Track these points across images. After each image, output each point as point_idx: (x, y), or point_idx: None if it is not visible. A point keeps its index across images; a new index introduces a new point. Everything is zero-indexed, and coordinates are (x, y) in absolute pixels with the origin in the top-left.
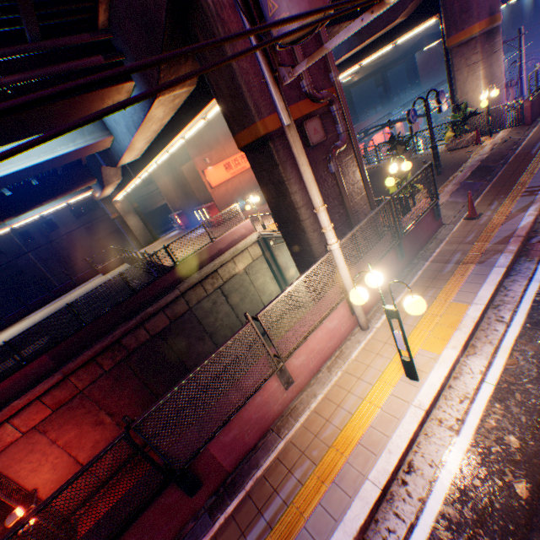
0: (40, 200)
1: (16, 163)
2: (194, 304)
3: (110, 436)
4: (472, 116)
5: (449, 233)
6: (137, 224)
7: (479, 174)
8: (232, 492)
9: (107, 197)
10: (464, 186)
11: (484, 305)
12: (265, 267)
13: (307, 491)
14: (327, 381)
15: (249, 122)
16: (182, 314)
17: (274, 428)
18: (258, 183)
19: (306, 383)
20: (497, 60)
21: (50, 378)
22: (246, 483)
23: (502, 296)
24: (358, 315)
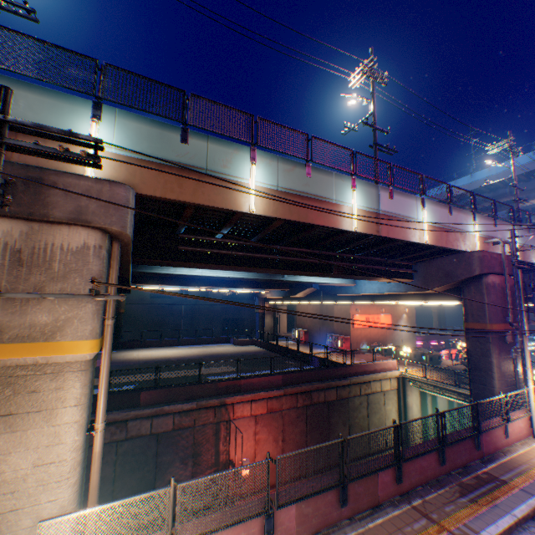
0: (259, 286)
1: (319, 279)
2: (351, 395)
3: (274, 455)
4: None
5: None
6: (269, 322)
7: None
8: (489, 461)
9: (263, 297)
10: None
11: None
12: (394, 398)
13: (533, 470)
14: (522, 447)
15: (482, 321)
16: (343, 397)
17: (499, 451)
18: (468, 345)
19: (508, 444)
20: None
21: (278, 389)
22: (495, 461)
23: None
24: (533, 427)
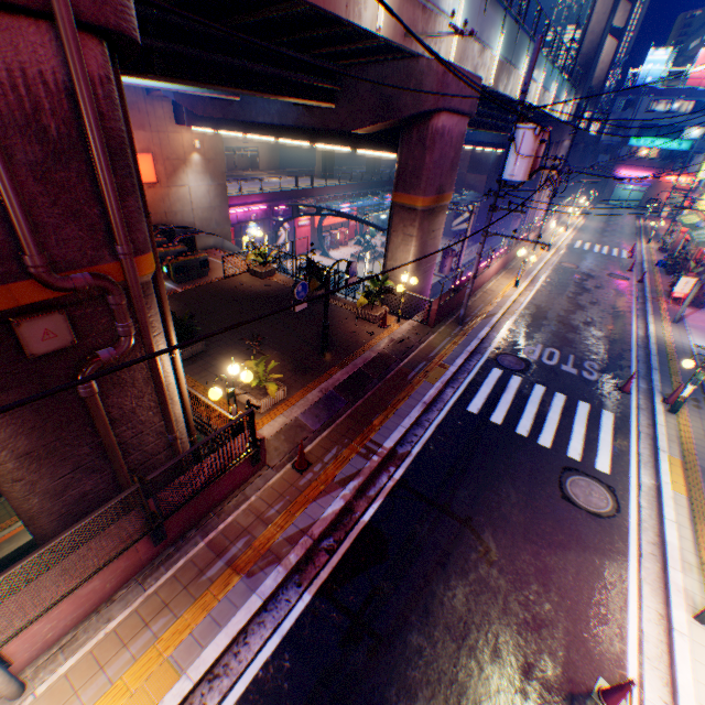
0: None
1: None
2: None
3: None
4: (389, 292)
5: (264, 485)
6: None
7: (353, 384)
8: None
9: None
10: (328, 400)
11: (195, 684)
12: None
13: None
14: None
15: None
16: None
17: None
18: None
19: None
20: (435, 239)
21: None
22: None
23: (234, 655)
24: None
